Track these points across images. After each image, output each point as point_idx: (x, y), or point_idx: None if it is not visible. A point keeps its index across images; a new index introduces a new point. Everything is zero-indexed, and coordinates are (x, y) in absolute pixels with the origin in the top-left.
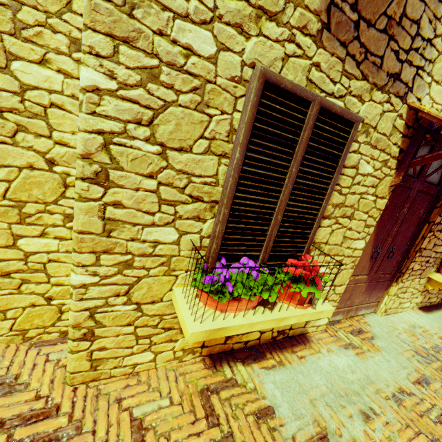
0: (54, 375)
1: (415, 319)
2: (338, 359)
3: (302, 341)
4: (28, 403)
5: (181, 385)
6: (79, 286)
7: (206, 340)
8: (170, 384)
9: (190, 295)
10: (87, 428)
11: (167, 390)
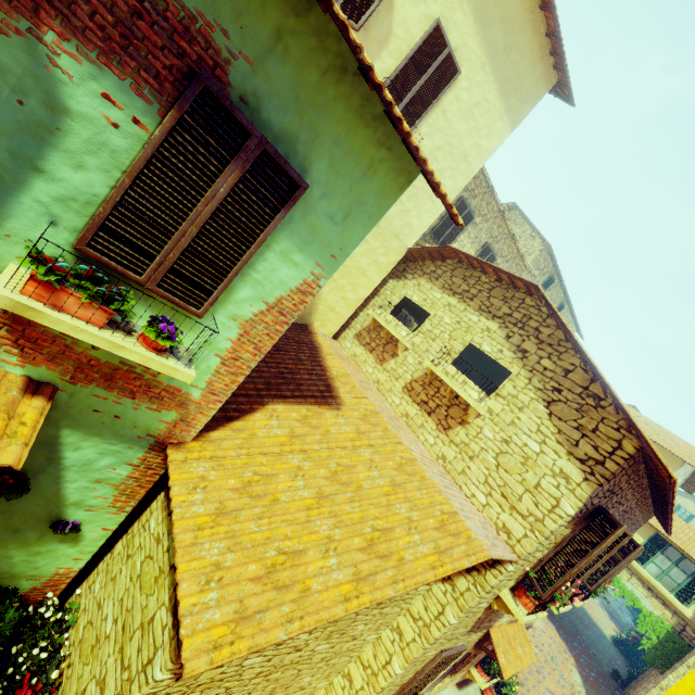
0: None
1: None
2: None
3: None
4: None
5: None
6: None
7: None
8: None
9: None
10: None
11: None
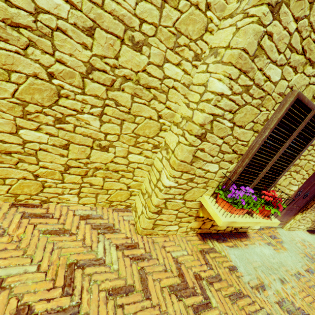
0: (130, 228)
1: (304, 236)
2: (265, 250)
3: (244, 236)
4: (124, 239)
5: (190, 246)
6: (168, 187)
7: (202, 225)
8: (184, 244)
9: (212, 201)
10: (154, 257)
11: (184, 247)
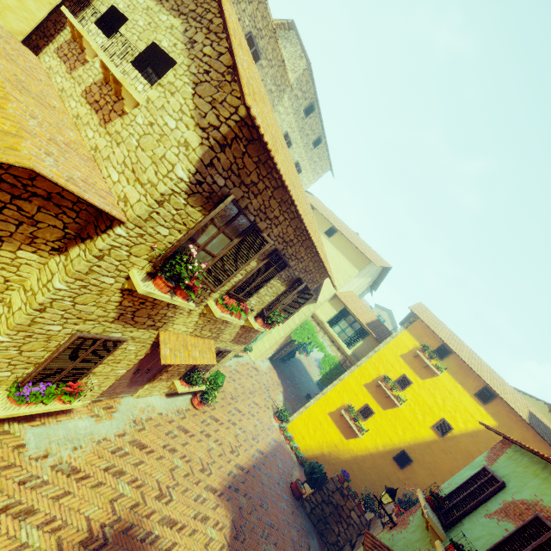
0: None
1: (155, 401)
2: (82, 423)
3: (66, 412)
4: None
5: None
6: None
7: None
8: None
9: (4, 396)
10: None
11: None
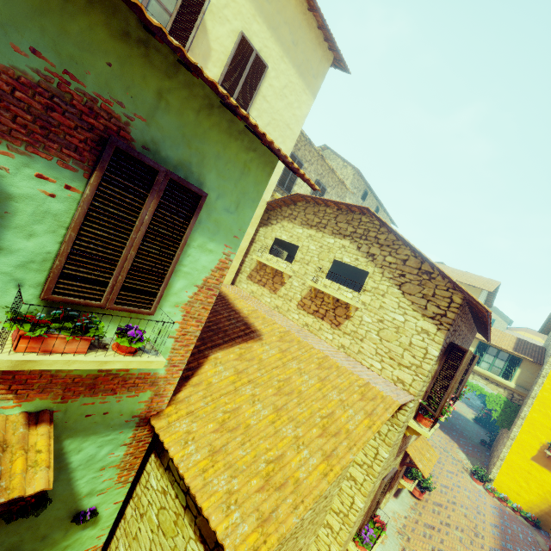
0: None
1: (393, 506)
2: (377, 548)
3: None
4: None
5: None
6: None
7: None
8: None
9: (354, 546)
10: None
11: None
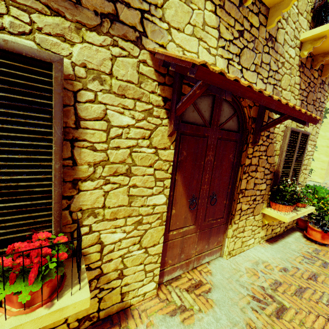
0: None
1: (260, 254)
2: None
3: (118, 320)
4: None
5: None
6: None
7: None
8: None
9: None
10: None
11: None
